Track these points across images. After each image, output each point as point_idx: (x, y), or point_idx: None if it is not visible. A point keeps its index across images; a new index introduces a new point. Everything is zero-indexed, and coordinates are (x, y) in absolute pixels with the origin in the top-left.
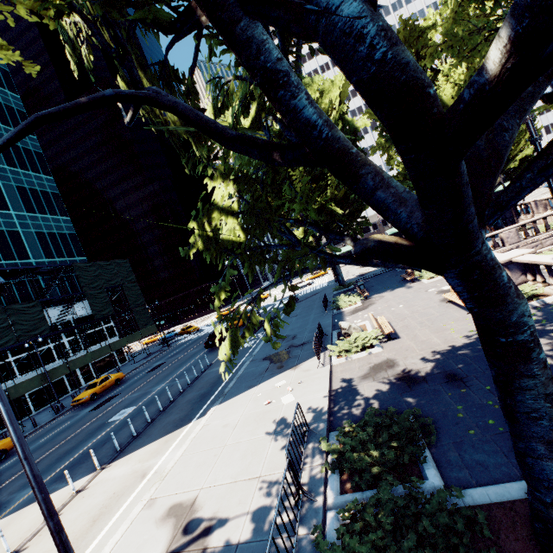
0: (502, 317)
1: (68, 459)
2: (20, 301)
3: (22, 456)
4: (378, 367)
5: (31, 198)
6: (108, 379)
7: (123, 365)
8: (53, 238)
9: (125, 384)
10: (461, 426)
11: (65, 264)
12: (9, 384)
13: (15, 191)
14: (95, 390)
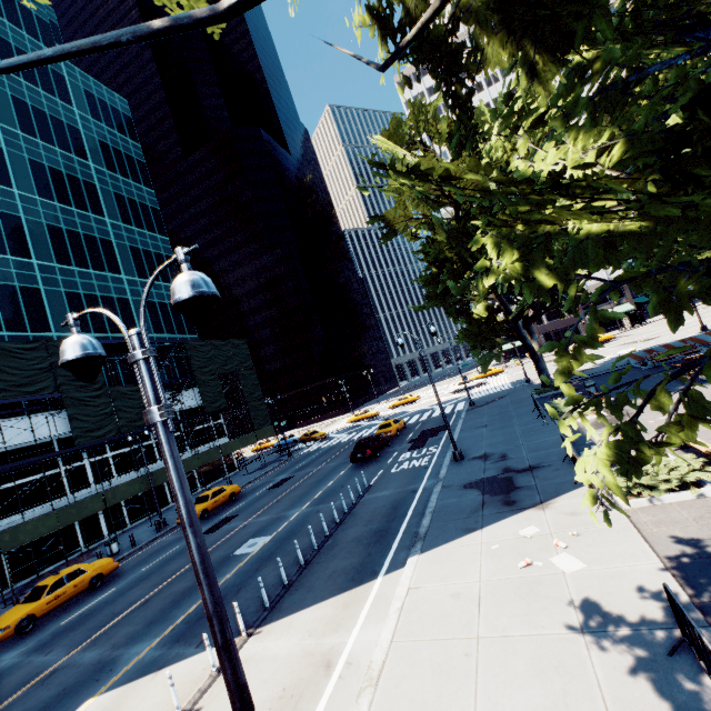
0: None
1: (189, 605)
2: (124, 383)
3: (222, 642)
4: None
5: (144, 261)
6: (221, 492)
7: (231, 474)
8: (163, 310)
9: (243, 502)
10: None
11: (176, 341)
12: (105, 485)
13: (129, 252)
14: (206, 505)
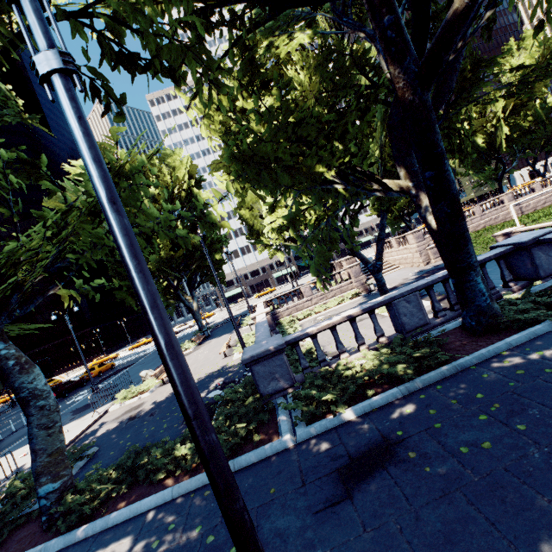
0: (11, 385)
1: None
2: None
3: None
4: (130, 410)
5: None
6: None
7: None
8: None
9: None
10: (113, 449)
11: None
12: None
13: None
14: None
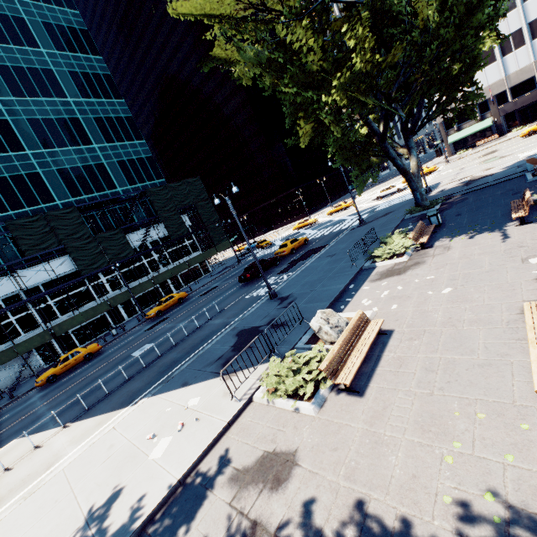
0: None
1: (84, 390)
2: (115, 226)
3: None
4: (266, 465)
5: (108, 127)
6: (171, 299)
7: (206, 275)
8: (133, 165)
9: (182, 306)
10: None
11: (139, 192)
12: (118, 292)
13: (94, 123)
14: (160, 308)
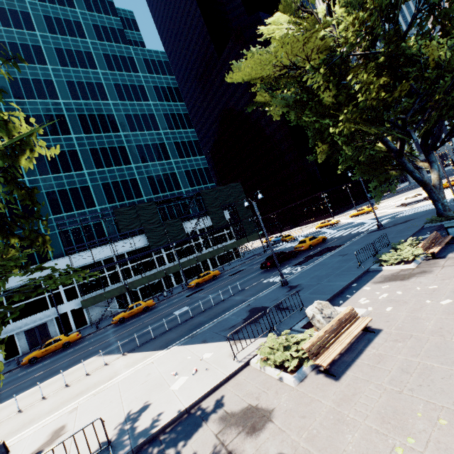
0: None
1: (139, 332)
2: (177, 216)
3: None
4: (248, 414)
5: (182, 148)
6: (208, 274)
7: (237, 259)
8: (194, 173)
9: (214, 281)
10: None
11: (195, 192)
12: (172, 264)
13: (173, 146)
14: (198, 280)
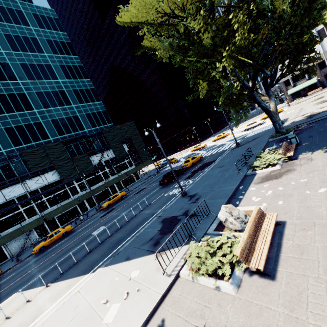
0: None
1: (61, 258)
2: (83, 152)
3: None
4: None
5: (81, 95)
6: (117, 196)
7: (138, 181)
8: (94, 116)
9: (123, 200)
10: None
11: (97, 131)
12: (84, 192)
13: (73, 93)
14: (109, 202)
